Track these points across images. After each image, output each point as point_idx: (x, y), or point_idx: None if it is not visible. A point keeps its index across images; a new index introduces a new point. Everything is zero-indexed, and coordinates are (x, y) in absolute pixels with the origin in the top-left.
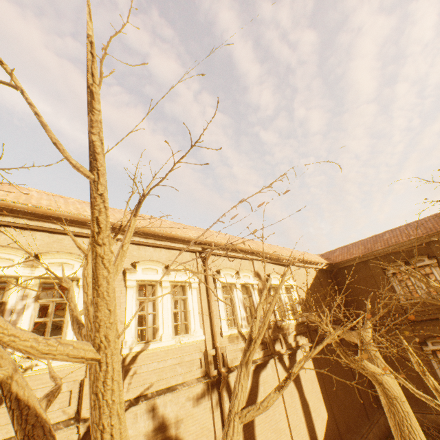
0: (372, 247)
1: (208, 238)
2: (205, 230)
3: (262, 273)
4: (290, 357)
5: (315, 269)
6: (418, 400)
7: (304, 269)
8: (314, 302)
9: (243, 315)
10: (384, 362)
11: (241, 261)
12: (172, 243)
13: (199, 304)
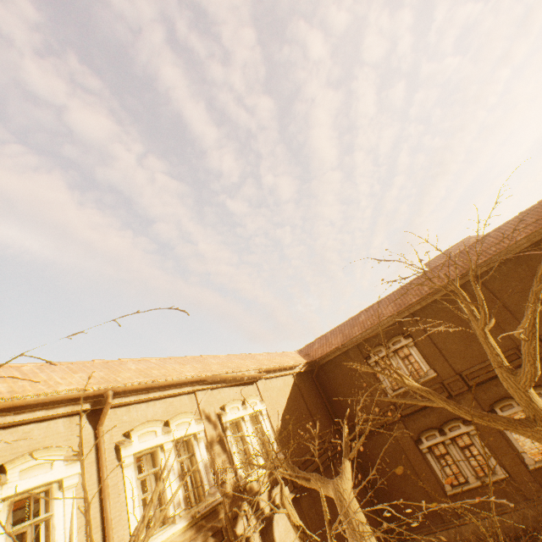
0: (351, 334)
1: (102, 384)
2: (111, 363)
3: (213, 407)
4: (264, 533)
5: (293, 374)
6: (427, 516)
7: (277, 379)
8: (294, 423)
9: (178, 497)
10: (369, 529)
11: (175, 400)
12: (19, 415)
13: (80, 516)
